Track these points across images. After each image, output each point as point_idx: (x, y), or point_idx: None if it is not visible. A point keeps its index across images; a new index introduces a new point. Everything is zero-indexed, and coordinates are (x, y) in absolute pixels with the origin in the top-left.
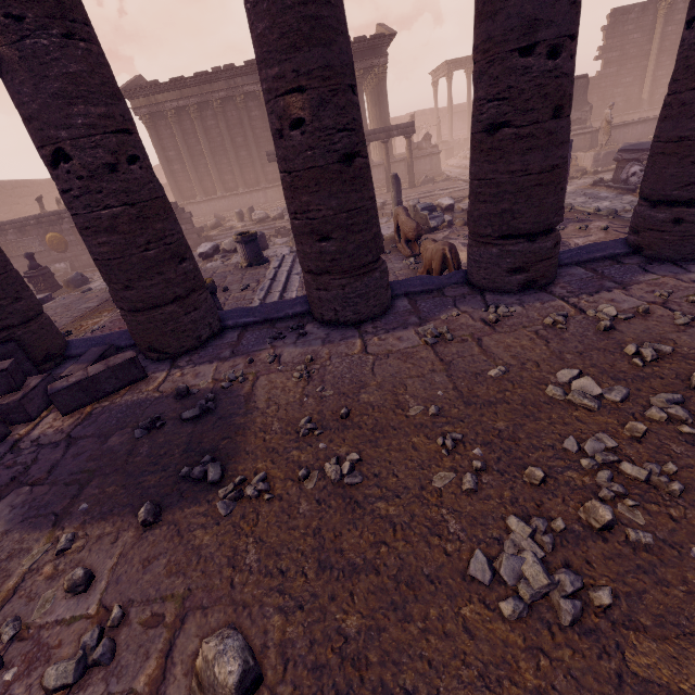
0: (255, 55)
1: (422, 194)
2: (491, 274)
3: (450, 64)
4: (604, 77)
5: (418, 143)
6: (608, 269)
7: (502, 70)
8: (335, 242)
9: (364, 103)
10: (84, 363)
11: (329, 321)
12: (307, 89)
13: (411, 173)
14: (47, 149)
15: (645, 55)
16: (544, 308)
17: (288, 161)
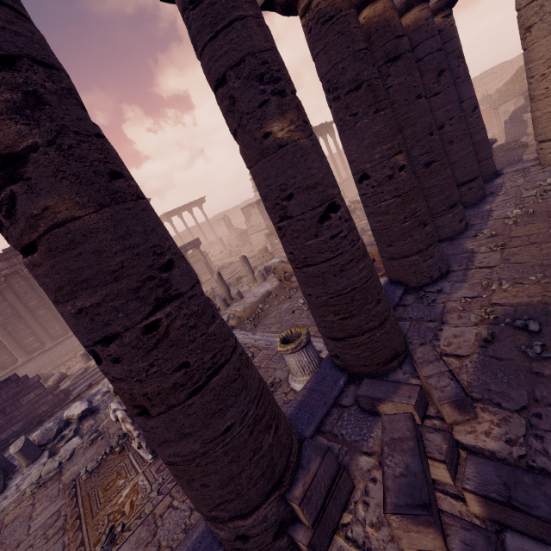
0: (367, 143)
1: (232, 273)
2: (452, 227)
3: (167, 214)
4: None
5: (192, 254)
6: (468, 214)
7: (425, 142)
8: (429, 225)
9: None
10: (396, 389)
11: (437, 278)
12: (403, 151)
13: (209, 267)
14: (325, 205)
15: None
16: (493, 224)
17: (399, 189)
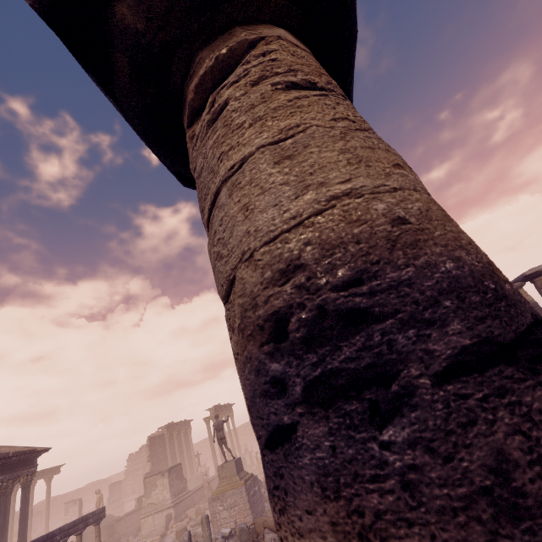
0: None
1: None
2: None
3: None
4: (154, 471)
5: None
6: None
7: None
8: None
9: (3, 513)
10: None
11: None
12: None
13: None
14: None
15: (166, 458)
16: None
17: None
